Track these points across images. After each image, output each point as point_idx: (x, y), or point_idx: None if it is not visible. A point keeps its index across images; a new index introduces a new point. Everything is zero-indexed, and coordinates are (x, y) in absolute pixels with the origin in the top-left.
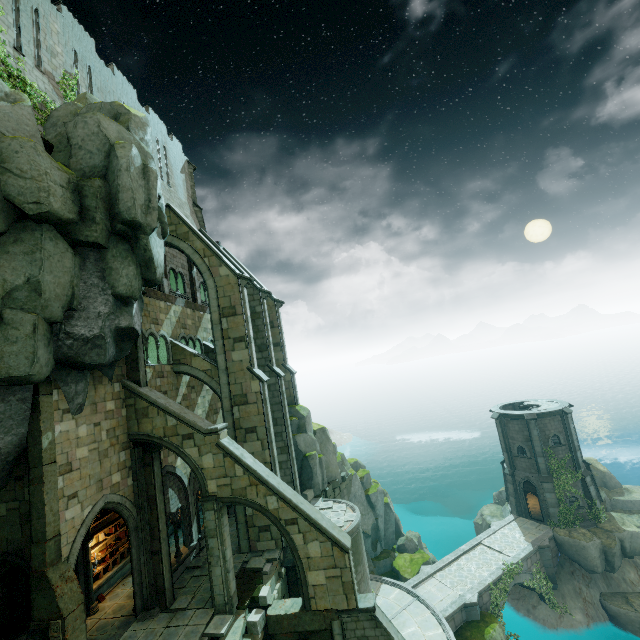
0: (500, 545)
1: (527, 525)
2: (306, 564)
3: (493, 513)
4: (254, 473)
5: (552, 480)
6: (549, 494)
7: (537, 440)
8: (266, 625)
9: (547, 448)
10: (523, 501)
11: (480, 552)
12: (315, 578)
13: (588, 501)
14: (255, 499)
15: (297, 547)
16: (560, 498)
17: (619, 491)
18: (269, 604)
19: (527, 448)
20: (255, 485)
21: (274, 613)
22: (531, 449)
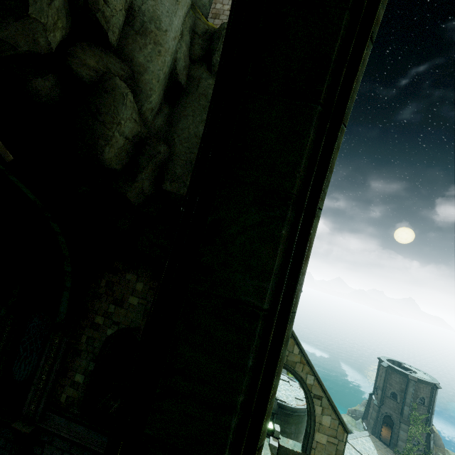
0: (361, 449)
1: (378, 443)
2: (317, 427)
3: (349, 422)
4: (306, 357)
5: (409, 424)
6: (403, 432)
7: (410, 395)
8: (277, 450)
9: (414, 403)
10: (379, 426)
11: (347, 447)
12: (320, 438)
13: (426, 449)
14: (300, 372)
15: (315, 414)
16: (409, 438)
17: (442, 450)
18: (279, 437)
19: (399, 396)
20: (303, 364)
21: (285, 445)
22: (402, 398)
